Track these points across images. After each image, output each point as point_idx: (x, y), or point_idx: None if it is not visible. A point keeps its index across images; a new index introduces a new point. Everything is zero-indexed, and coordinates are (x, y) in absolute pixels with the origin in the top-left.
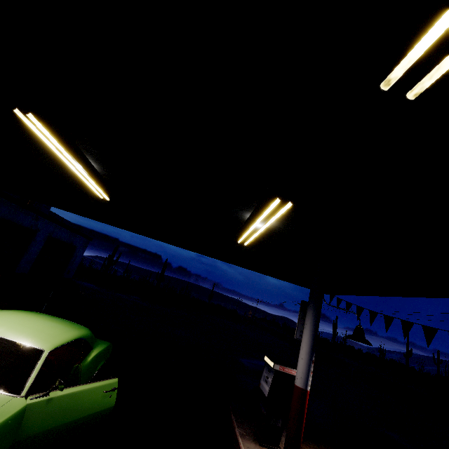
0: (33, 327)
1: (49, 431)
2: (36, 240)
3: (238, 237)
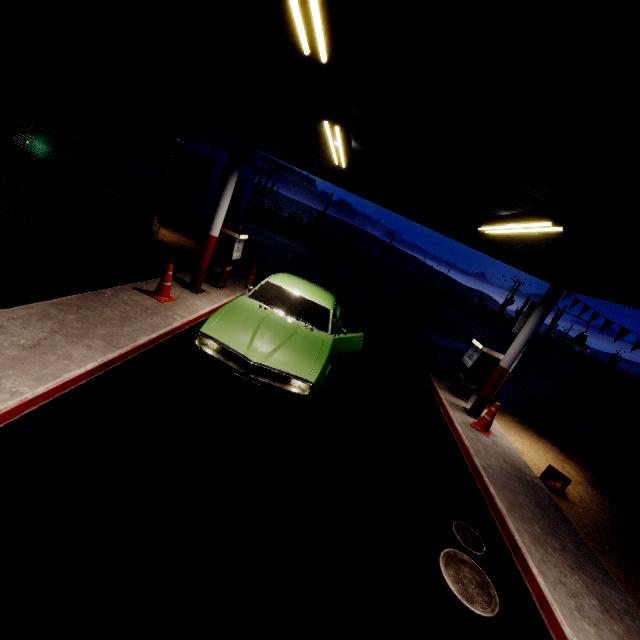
0: (313, 291)
1: (338, 354)
2: (214, 175)
3: (480, 224)
